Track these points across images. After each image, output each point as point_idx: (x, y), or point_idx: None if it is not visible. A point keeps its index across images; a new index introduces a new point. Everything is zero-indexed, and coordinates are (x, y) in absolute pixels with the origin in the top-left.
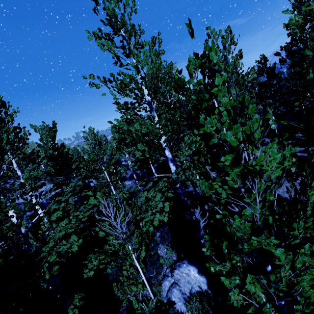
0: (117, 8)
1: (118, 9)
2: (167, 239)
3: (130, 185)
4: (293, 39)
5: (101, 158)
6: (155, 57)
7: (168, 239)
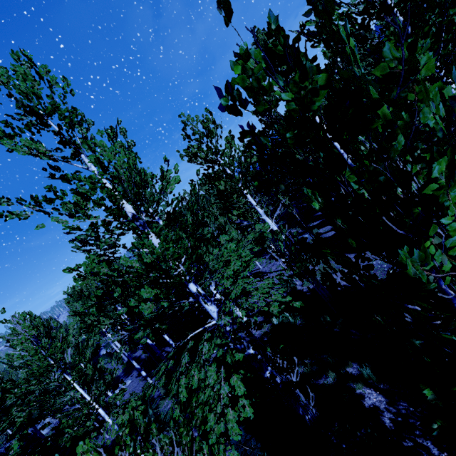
0: (37, 87)
1: (40, 89)
2: (252, 454)
3: (132, 386)
4: (266, 124)
5: (60, 358)
6: (123, 150)
7: (256, 452)
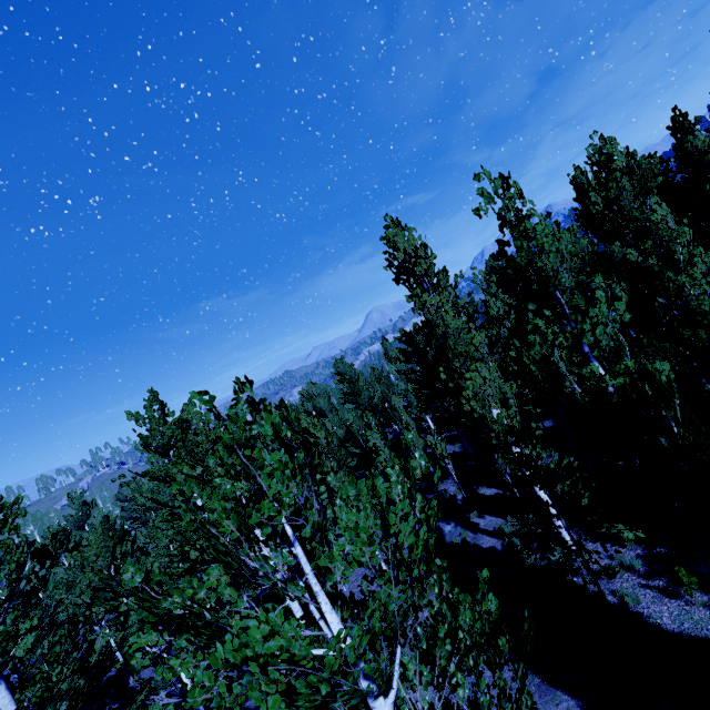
0: None
1: None
2: None
3: None
4: None
5: None
6: None
7: None
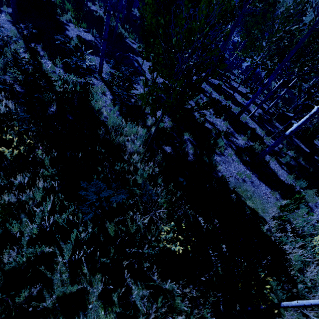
0: None
1: None
2: None
3: None
4: None
5: None
6: None
7: None
